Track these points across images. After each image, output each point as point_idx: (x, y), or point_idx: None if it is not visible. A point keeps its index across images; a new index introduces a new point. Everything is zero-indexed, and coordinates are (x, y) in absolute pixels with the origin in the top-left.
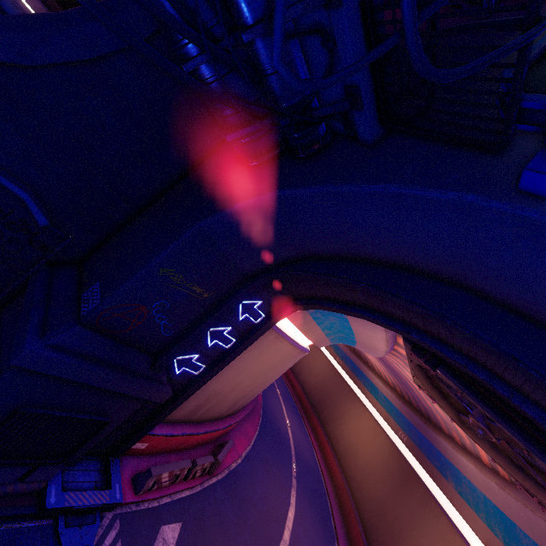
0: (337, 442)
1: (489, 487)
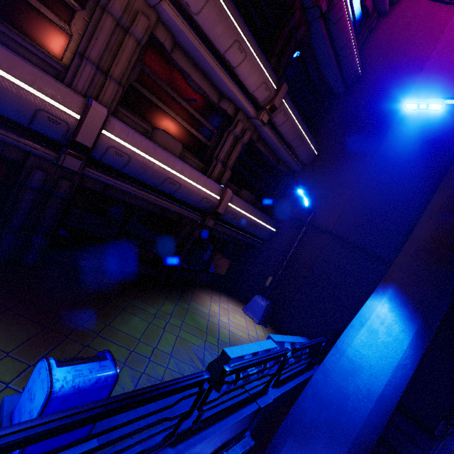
0: None
1: None
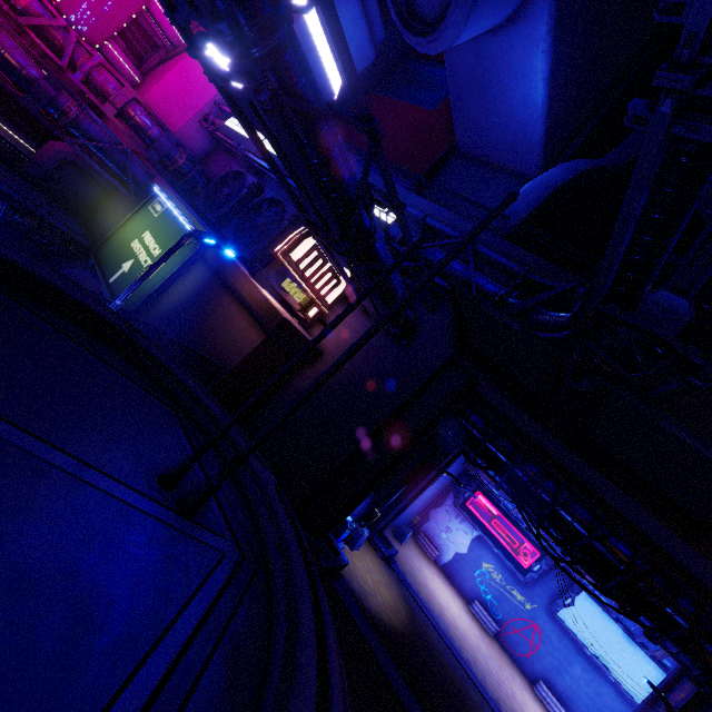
0: None
1: None
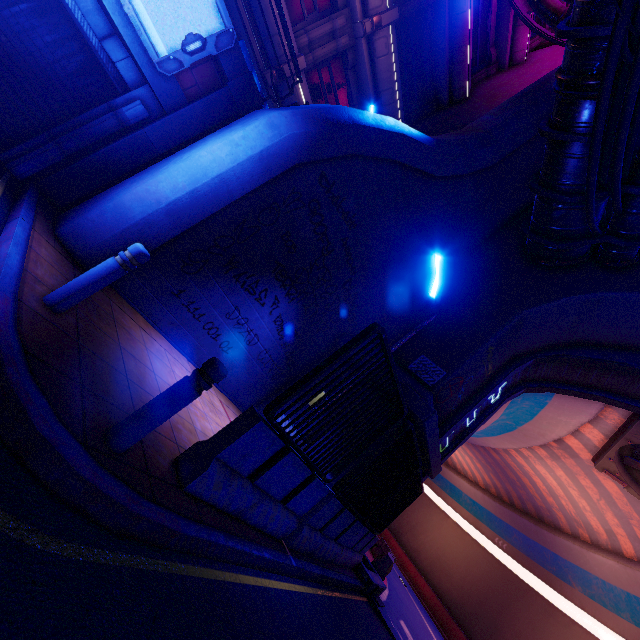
0: (418, 555)
1: (637, 581)
